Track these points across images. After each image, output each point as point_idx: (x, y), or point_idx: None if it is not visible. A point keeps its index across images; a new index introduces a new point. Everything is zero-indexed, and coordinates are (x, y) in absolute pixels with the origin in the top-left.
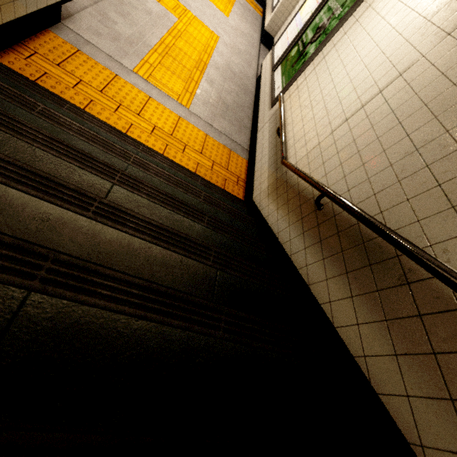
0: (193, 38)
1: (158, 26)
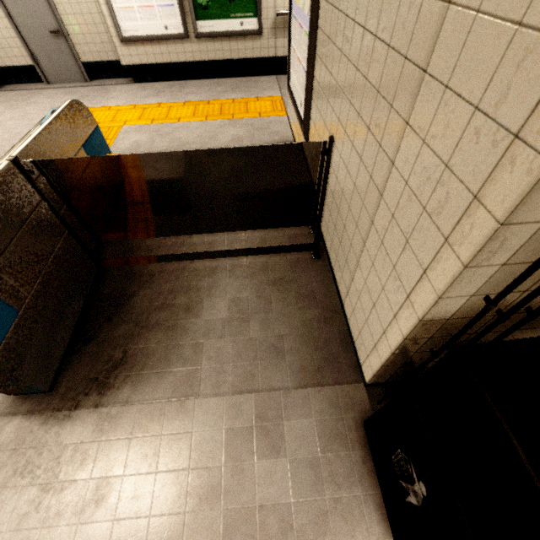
0: (147, 114)
1: (177, 128)
